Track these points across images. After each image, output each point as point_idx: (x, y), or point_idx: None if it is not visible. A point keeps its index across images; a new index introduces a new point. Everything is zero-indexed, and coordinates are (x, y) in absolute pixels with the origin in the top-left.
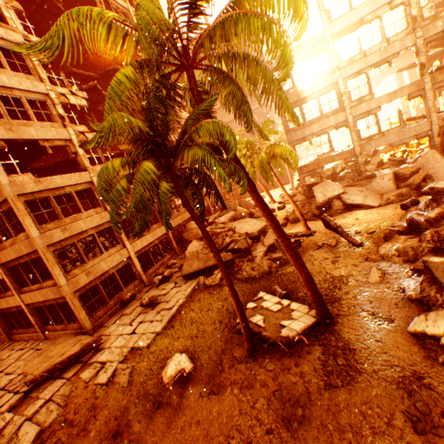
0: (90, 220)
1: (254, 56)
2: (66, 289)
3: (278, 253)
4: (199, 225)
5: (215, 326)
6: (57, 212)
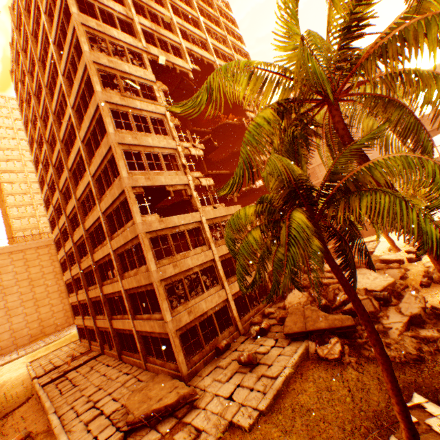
0: (196, 257)
1: (429, 71)
2: (170, 326)
3: (429, 330)
4: (351, 296)
5: (346, 434)
6: (171, 248)
